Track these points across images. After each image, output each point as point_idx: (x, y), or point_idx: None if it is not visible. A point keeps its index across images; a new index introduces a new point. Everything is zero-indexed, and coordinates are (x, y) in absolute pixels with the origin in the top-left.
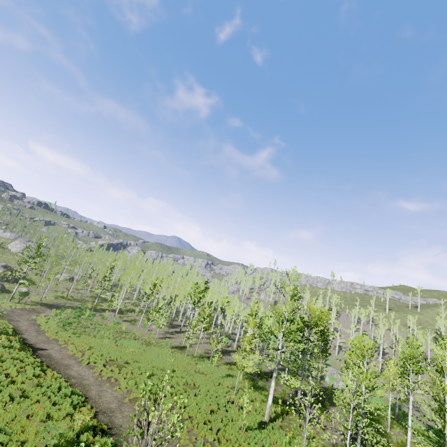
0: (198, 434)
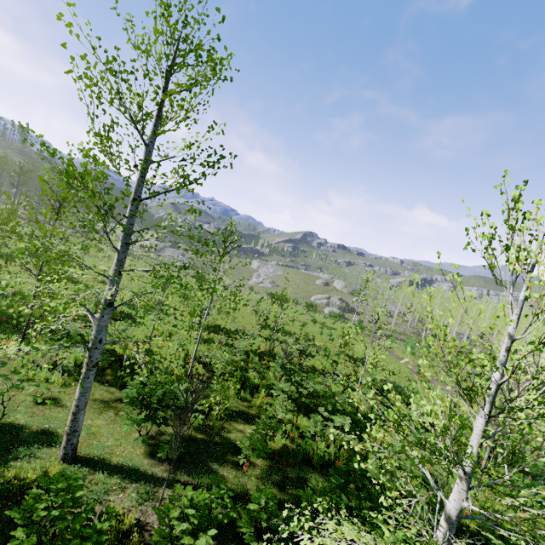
0: None
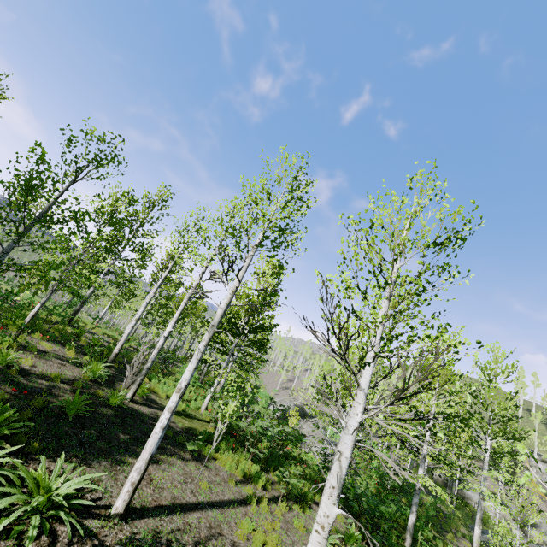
0: None
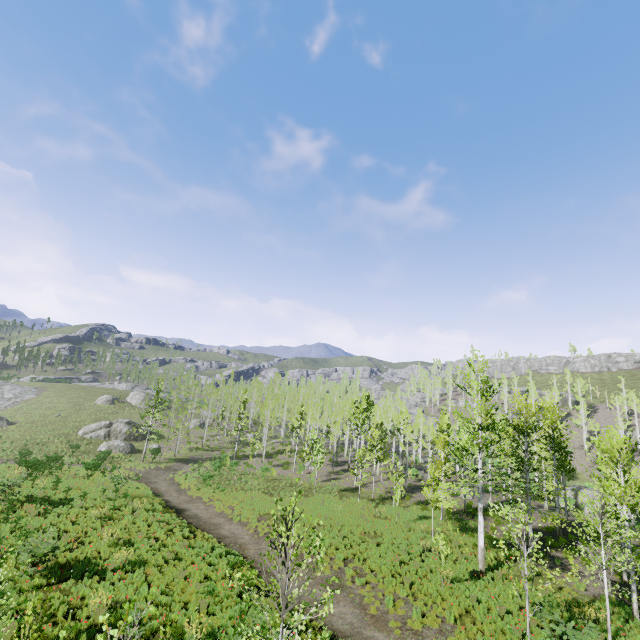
0: (386, 590)
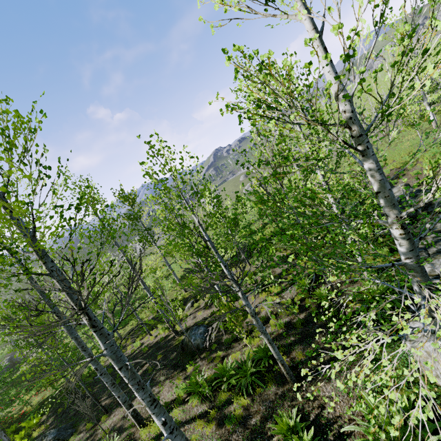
0: None
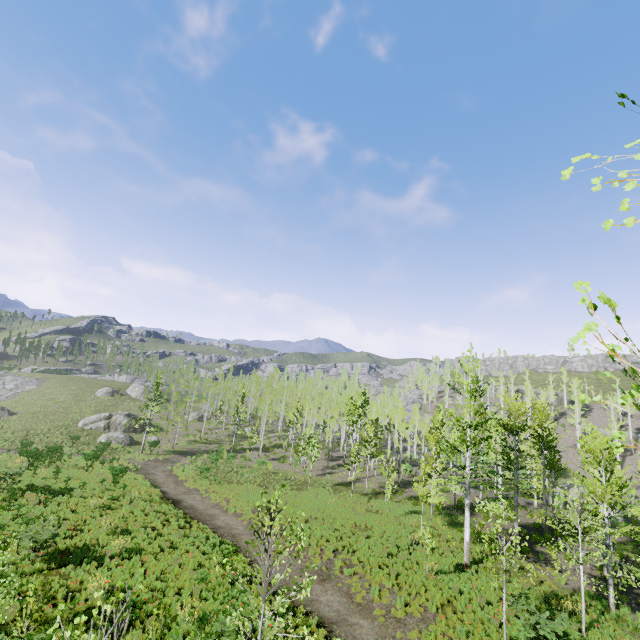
0: (372, 580)
